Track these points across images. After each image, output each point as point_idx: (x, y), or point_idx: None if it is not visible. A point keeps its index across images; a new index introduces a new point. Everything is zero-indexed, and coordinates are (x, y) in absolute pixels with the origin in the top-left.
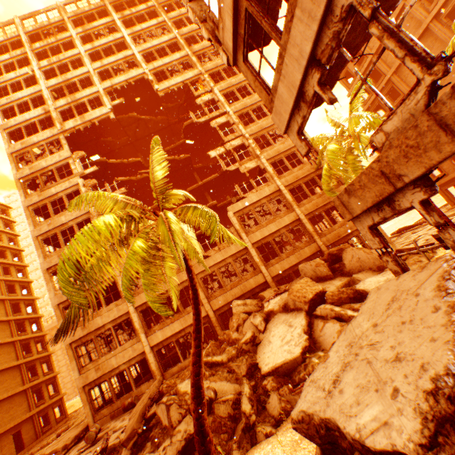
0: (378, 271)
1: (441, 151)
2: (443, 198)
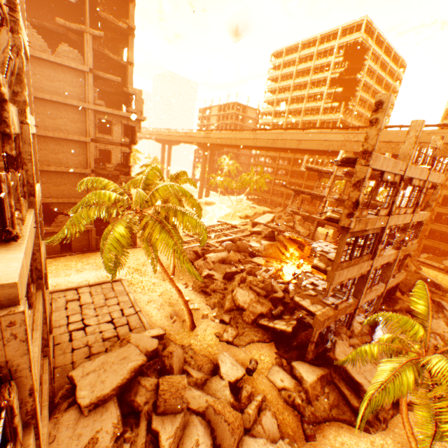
0: (186, 364)
1: (342, 314)
2: None
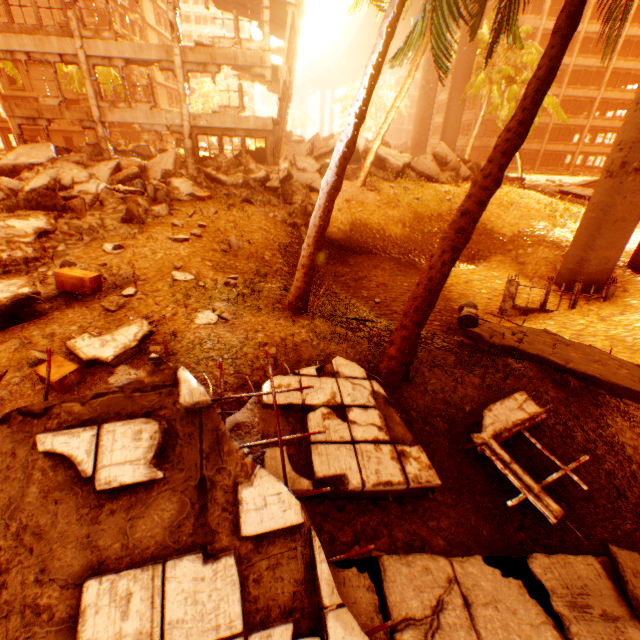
0: None
1: (59, 117)
2: (4, 143)
